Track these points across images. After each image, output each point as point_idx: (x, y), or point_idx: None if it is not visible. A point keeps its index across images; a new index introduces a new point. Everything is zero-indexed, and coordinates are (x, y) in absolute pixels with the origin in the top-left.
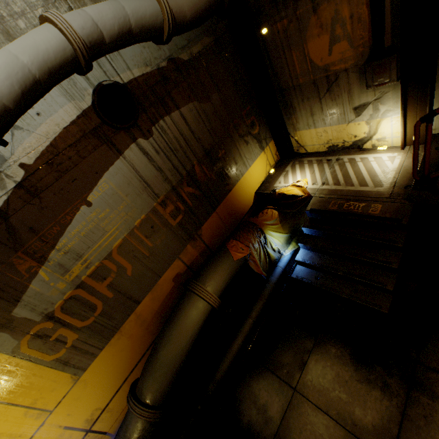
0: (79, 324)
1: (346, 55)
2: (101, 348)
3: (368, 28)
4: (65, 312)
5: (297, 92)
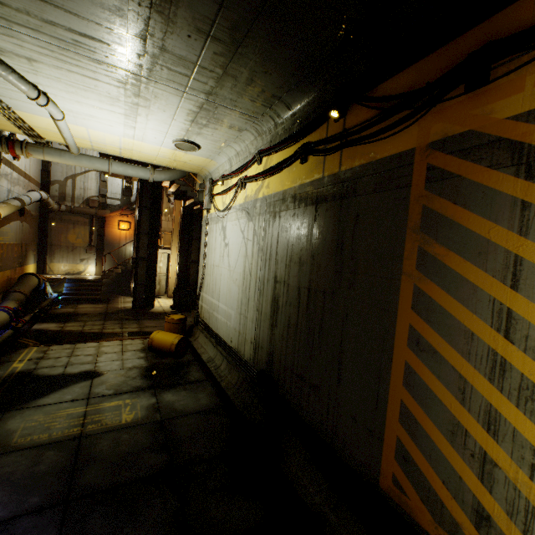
0: None
1: (81, 243)
2: None
3: (89, 239)
4: None
5: (59, 247)
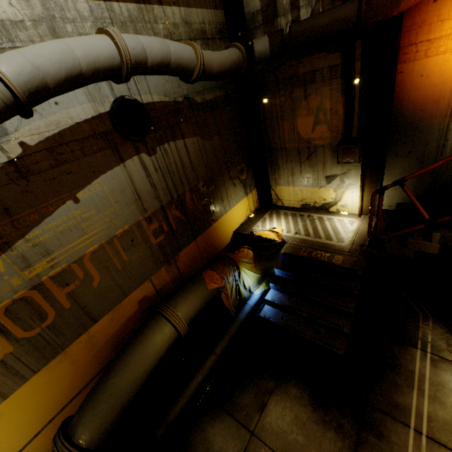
0: (20, 333)
1: (324, 135)
2: (36, 371)
3: (342, 121)
4: (9, 315)
5: (283, 154)
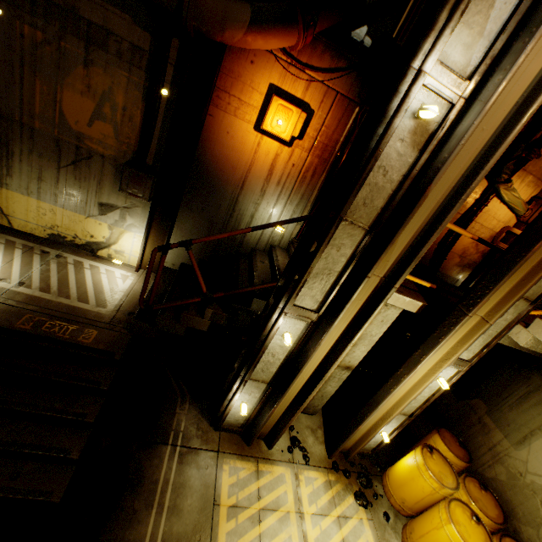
0: None
1: (108, 141)
2: None
3: (138, 134)
4: None
5: (26, 135)
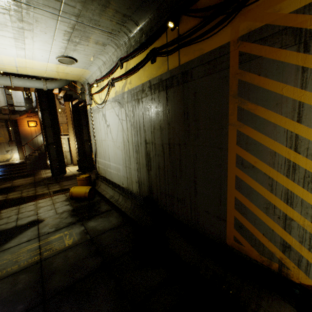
0: None
1: (3, 140)
2: None
3: (8, 136)
4: None
5: None
